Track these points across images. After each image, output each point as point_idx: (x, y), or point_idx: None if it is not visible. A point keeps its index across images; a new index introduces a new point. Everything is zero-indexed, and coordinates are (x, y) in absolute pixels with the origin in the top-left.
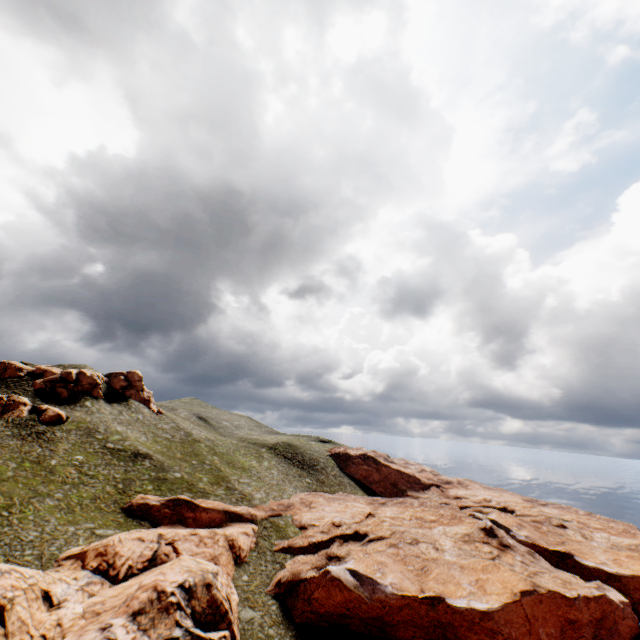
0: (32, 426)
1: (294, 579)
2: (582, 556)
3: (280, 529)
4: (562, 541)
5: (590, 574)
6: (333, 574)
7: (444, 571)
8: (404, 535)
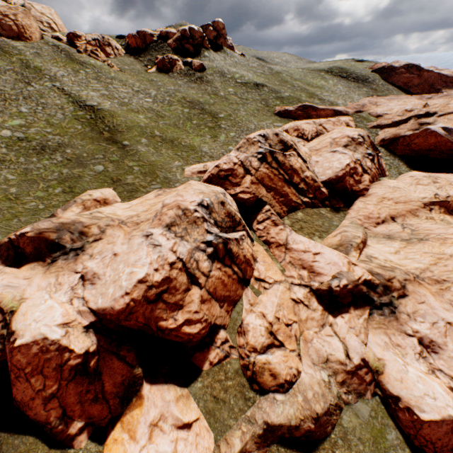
0: (193, 75)
1: (395, 137)
2: None
3: (365, 118)
4: None
5: None
6: (432, 130)
7: None
8: None
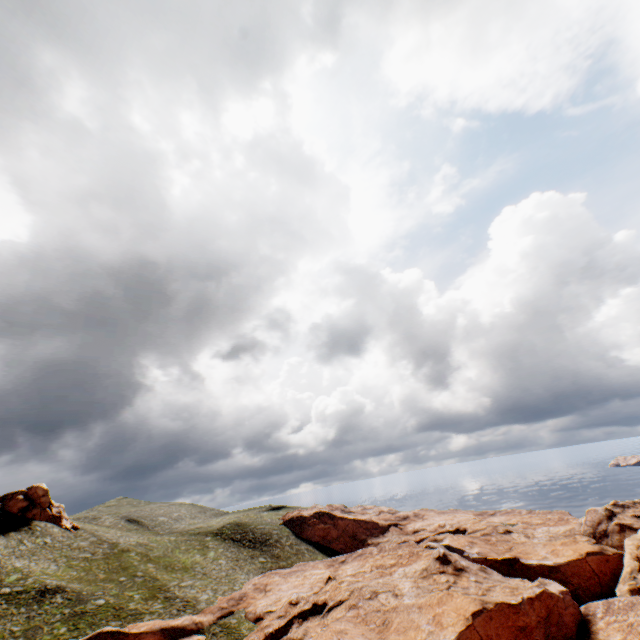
0: None
1: None
2: (526, 557)
3: (232, 630)
4: (510, 547)
5: (536, 573)
6: None
7: (404, 618)
8: (363, 591)
